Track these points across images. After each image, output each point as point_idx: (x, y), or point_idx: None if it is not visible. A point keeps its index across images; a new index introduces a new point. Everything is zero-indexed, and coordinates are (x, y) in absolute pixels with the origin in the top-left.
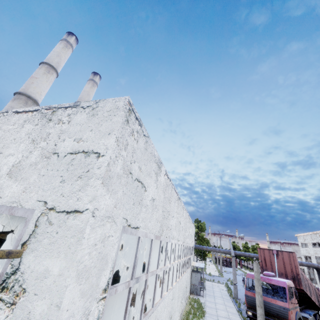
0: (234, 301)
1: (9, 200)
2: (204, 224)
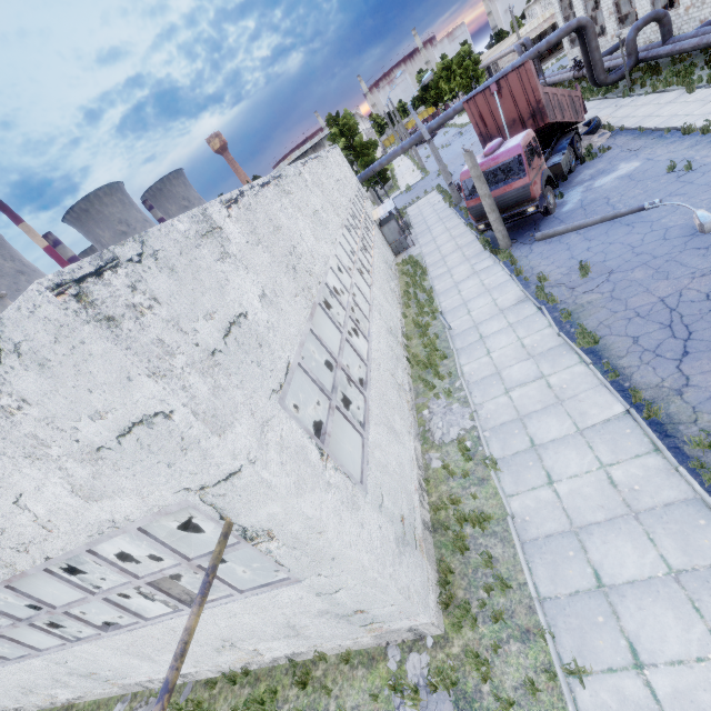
0: (459, 211)
1: (142, 512)
2: (349, 117)
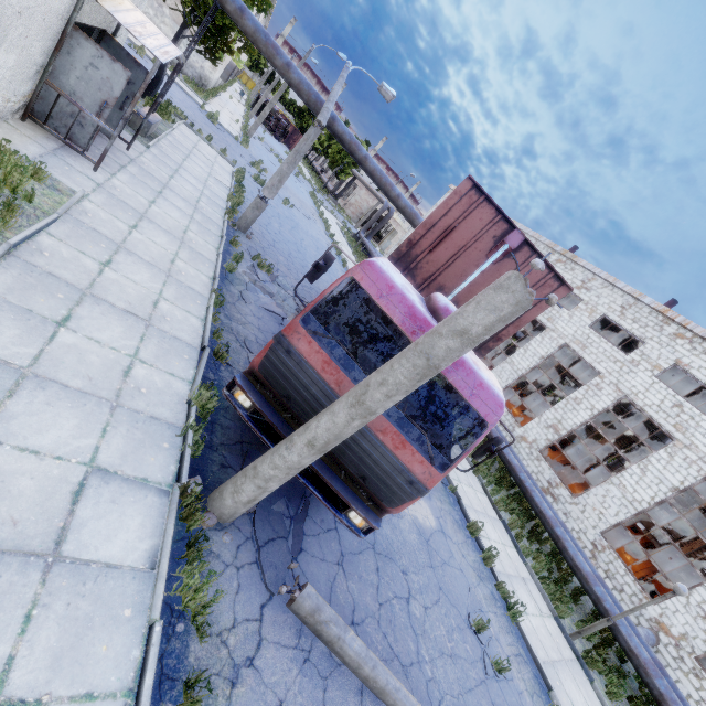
0: (229, 238)
1: None
2: None
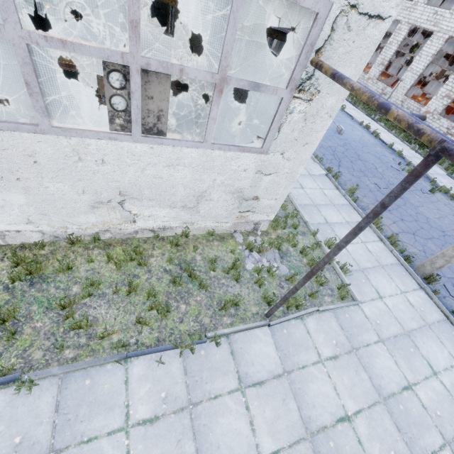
0: None
1: None
2: None
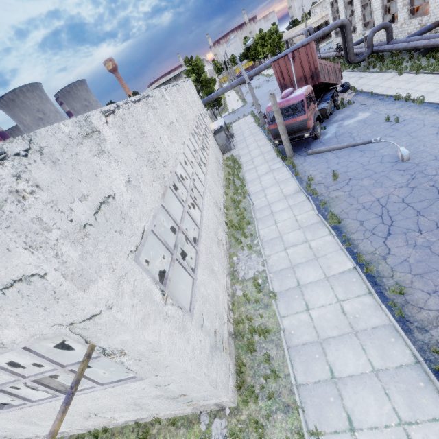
0: (263, 130)
1: (25, 338)
2: (199, 60)
